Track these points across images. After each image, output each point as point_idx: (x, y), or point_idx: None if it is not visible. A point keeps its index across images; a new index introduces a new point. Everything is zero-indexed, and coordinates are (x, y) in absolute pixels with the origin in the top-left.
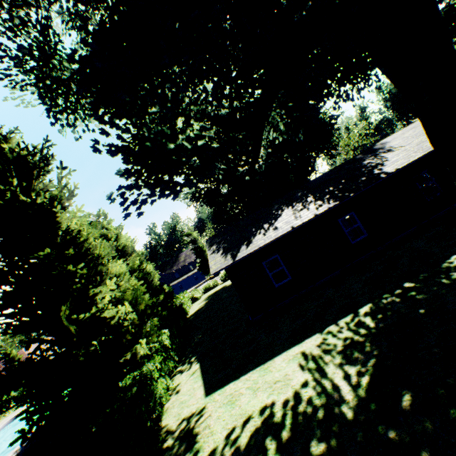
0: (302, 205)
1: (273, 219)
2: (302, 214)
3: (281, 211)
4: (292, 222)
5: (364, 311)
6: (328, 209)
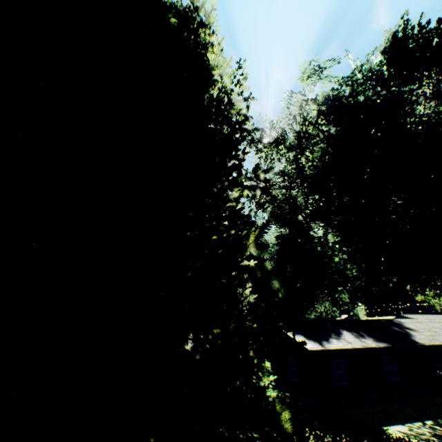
0: (358, 334)
1: (336, 332)
2: (364, 340)
3: (339, 330)
4: (360, 342)
5: (429, 422)
6: (386, 347)
